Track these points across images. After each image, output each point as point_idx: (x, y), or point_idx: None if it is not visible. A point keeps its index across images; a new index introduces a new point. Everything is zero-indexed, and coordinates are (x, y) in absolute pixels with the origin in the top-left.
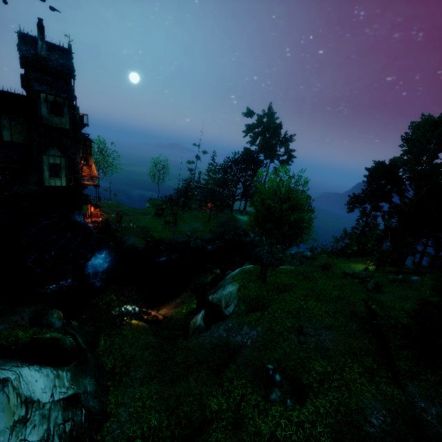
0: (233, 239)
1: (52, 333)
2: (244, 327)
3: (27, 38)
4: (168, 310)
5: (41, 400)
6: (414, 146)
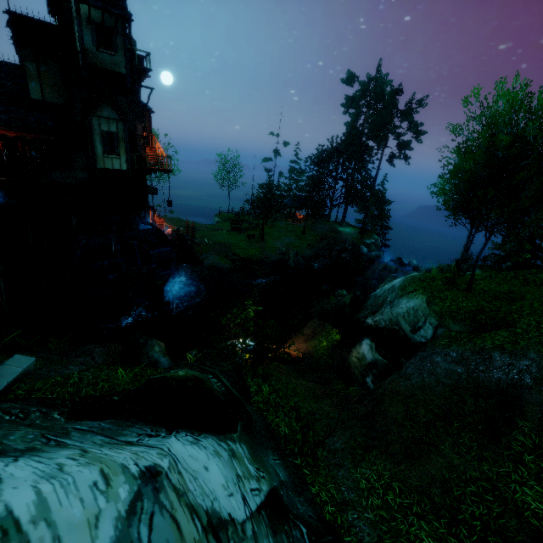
0: (340, 256)
1: (183, 369)
2: (492, 354)
3: None
4: (299, 344)
5: (233, 516)
6: None
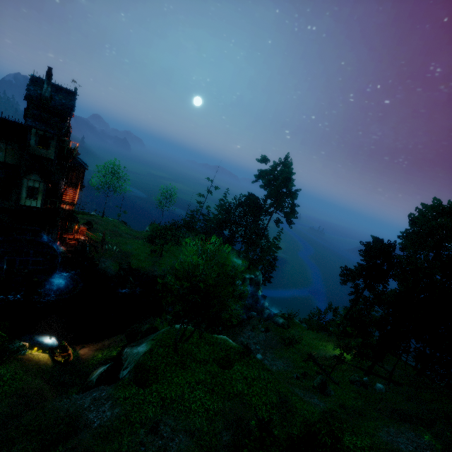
0: None
1: None
2: (108, 402)
3: (38, 80)
4: (89, 351)
5: None
6: (413, 231)
